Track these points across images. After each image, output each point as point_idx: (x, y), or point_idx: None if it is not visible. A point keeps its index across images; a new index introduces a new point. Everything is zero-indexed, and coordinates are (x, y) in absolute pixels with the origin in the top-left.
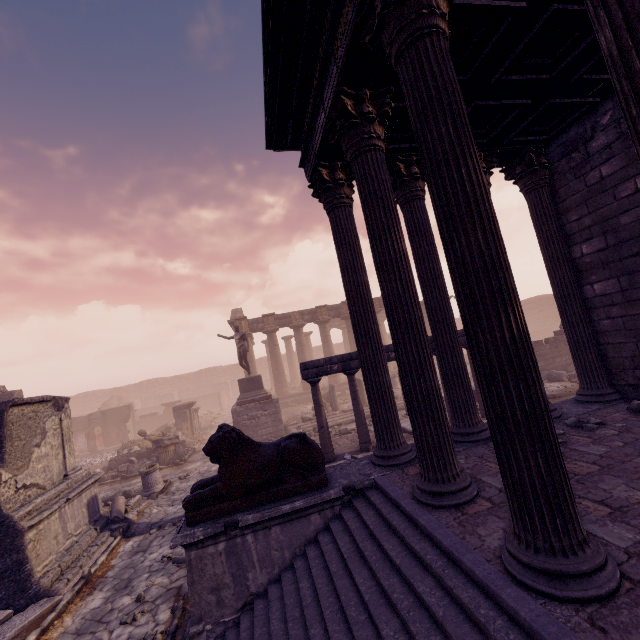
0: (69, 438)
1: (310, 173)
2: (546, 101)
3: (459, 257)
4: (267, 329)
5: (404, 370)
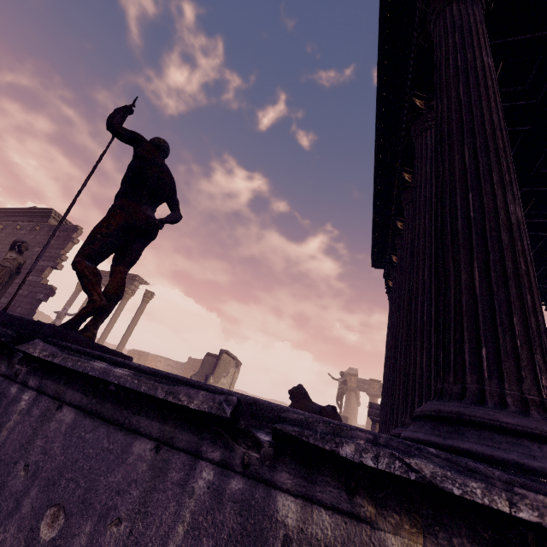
0: (234, 384)
1: (385, 282)
2: (541, 267)
3: (393, 321)
4: (371, 391)
5: (385, 380)
